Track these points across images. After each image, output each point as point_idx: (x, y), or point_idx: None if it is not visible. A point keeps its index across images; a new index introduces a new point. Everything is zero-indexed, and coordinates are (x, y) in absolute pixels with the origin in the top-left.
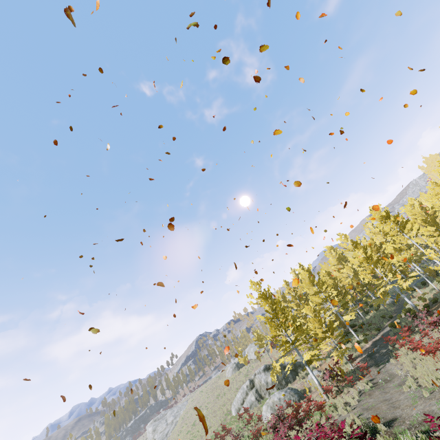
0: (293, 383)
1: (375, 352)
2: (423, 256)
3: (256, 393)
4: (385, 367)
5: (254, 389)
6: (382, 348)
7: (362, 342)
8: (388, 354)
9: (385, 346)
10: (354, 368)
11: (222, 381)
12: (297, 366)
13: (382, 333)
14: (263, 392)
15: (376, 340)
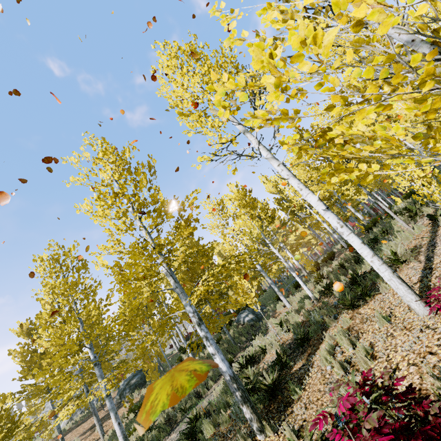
0: None
1: None
2: (301, 237)
3: None
4: None
5: None
6: None
7: None
8: None
9: None
10: None
11: None
12: None
13: (169, 440)
14: None
15: None
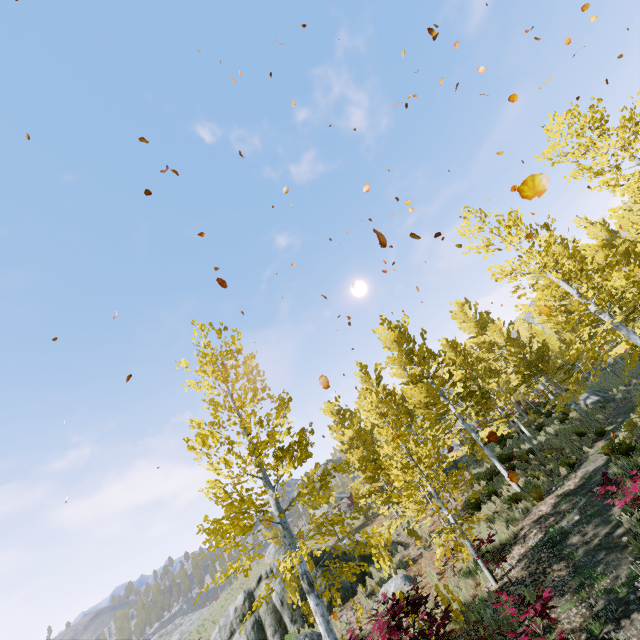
0: (347, 606)
1: (569, 532)
2: None
3: (253, 632)
4: (627, 619)
5: (250, 619)
6: (593, 521)
7: (528, 496)
8: (624, 546)
9: (602, 511)
10: (499, 588)
11: (255, 573)
12: (367, 556)
13: (584, 471)
14: (269, 629)
15: (567, 492)
